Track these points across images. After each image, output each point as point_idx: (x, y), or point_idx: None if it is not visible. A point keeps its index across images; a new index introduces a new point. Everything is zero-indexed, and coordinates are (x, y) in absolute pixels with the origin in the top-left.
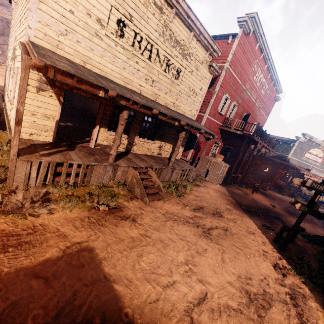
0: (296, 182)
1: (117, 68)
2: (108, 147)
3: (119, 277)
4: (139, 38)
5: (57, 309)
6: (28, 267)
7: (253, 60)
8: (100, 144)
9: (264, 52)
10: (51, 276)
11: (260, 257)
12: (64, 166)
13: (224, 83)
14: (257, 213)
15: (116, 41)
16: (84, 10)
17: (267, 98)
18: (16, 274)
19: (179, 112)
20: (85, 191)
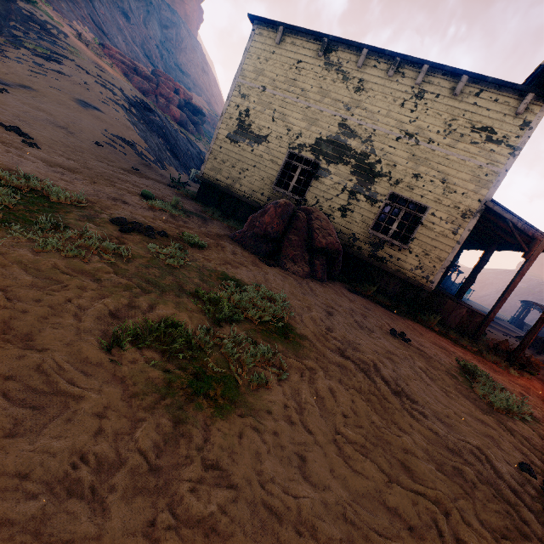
0: None
1: None
2: None
3: None
4: None
5: None
6: None
7: None
8: None
9: None
10: None
11: None
12: None
13: None
14: None
15: None
16: None
17: None
18: None
19: None
20: None
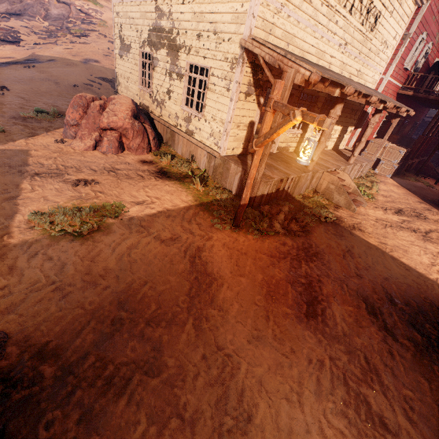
0: None
1: (314, 40)
2: (285, 149)
3: (398, 276)
4: None
5: (383, 295)
6: (338, 270)
7: None
8: (280, 146)
9: None
10: (357, 276)
11: None
12: (283, 181)
13: (425, 15)
14: None
15: None
16: None
17: None
18: (337, 275)
19: (361, 83)
20: (296, 204)
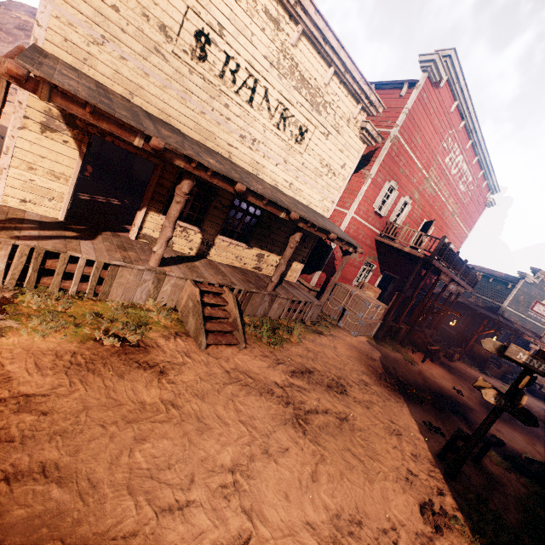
0: (488, 346)
1: (189, 111)
2: None
3: (74, 474)
4: (235, 66)
5: None
6: None
7: (446, 129)
8: (149, 235)
9: (466, 119)
10: None
11: (397, 484)
12: (60, 259)
13: (387, 162)
14: (421, 399)
15: (191, 66)
16: (139, 8)
17: (470, 199)
18: None
19: (300, 201)
20: (94, 308)
